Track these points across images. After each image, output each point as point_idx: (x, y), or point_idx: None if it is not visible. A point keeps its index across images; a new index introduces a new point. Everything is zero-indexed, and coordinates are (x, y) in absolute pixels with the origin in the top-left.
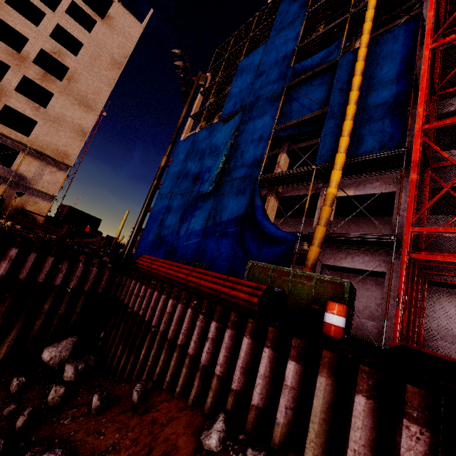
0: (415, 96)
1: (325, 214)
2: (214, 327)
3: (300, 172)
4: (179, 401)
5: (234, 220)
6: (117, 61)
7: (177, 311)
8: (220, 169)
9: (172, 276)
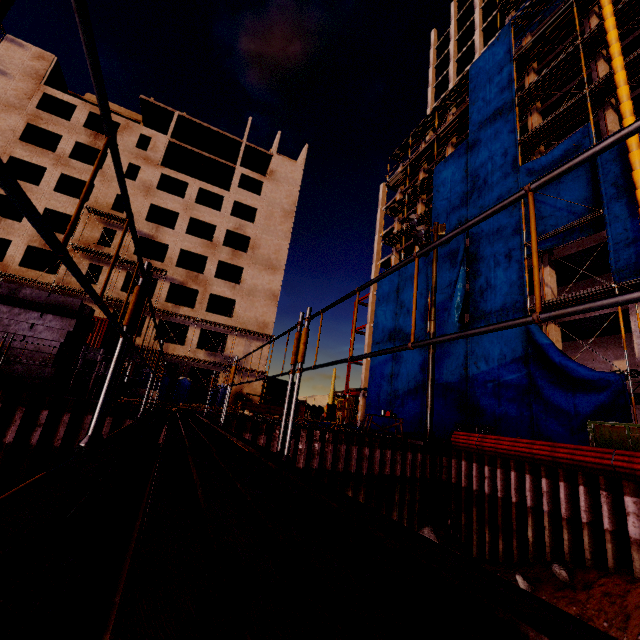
0: None
1: None
2: (630, 502)
3: (591, 292)
4: (621, 575)
5: (511, 365)
6: (288, 211)
7: (561, 490)
8: (463, 305)
9: (522, 453)
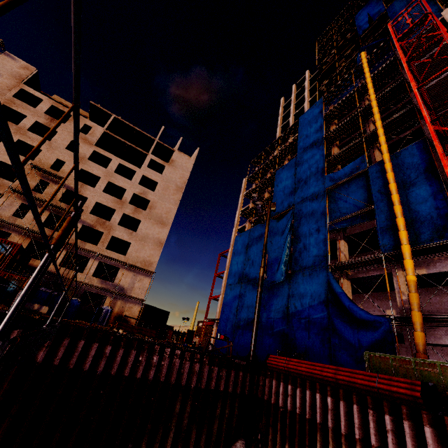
0: (447, 190)
1: (414, 299)
2: (389, 420)
3: (368, 258)
4: None
5: (317, 306)
6: (179, 187)
7: (341, 408)
8: (288, 261)
9: (316, 374)
